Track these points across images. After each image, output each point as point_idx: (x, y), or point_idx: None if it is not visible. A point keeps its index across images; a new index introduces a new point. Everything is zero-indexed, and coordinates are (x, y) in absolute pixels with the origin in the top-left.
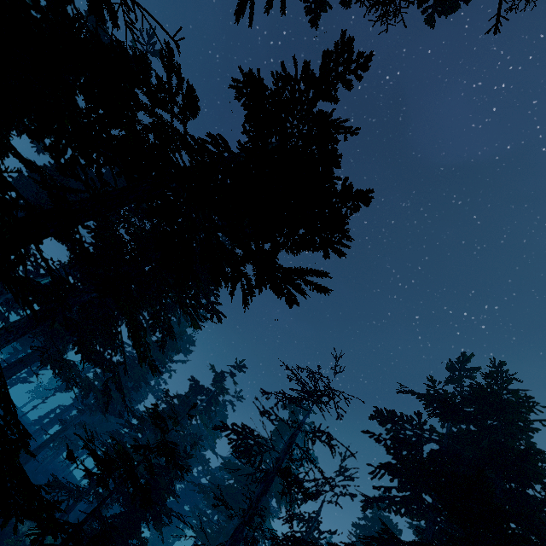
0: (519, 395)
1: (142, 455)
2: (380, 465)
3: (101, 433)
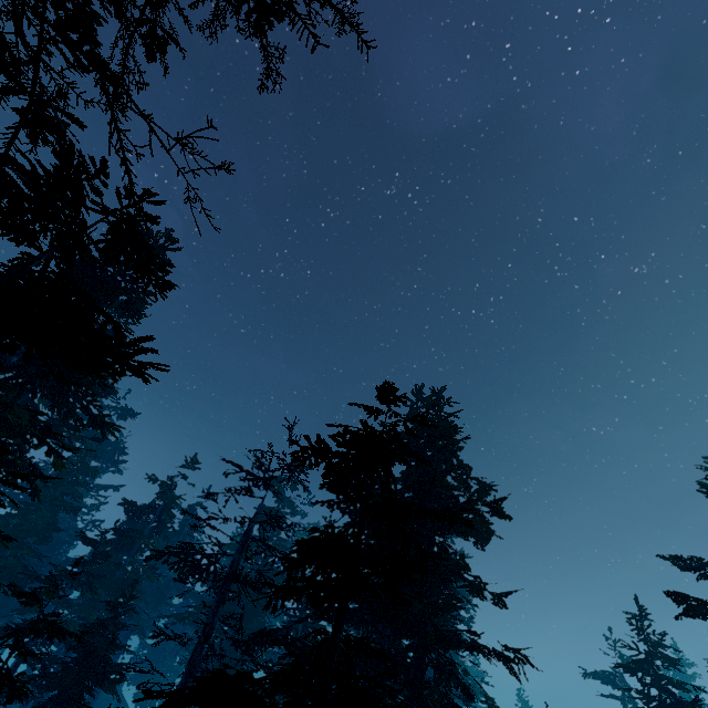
0: (445, 422)
1: (8, 646)
2: (345, 525)
3: (4, 617)
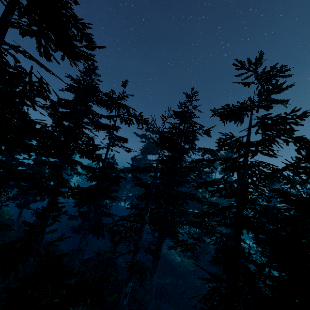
0: None
1: None
2: None
3: None
